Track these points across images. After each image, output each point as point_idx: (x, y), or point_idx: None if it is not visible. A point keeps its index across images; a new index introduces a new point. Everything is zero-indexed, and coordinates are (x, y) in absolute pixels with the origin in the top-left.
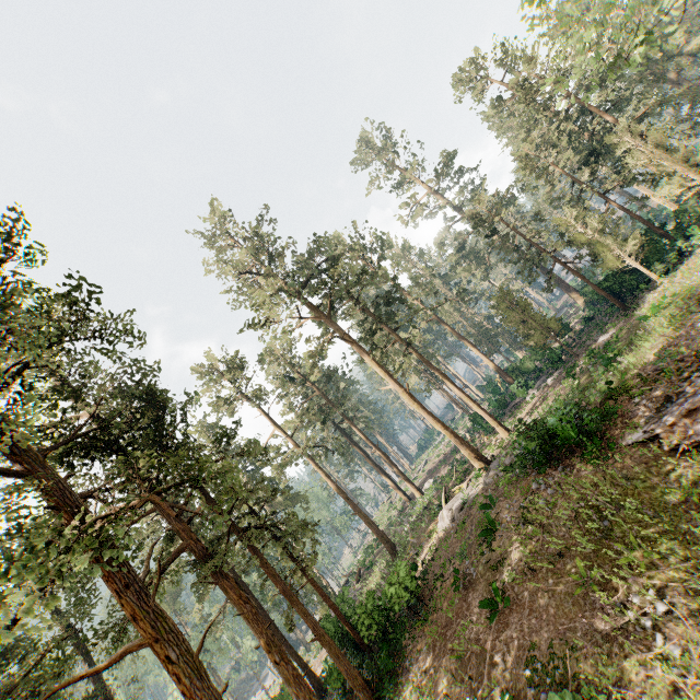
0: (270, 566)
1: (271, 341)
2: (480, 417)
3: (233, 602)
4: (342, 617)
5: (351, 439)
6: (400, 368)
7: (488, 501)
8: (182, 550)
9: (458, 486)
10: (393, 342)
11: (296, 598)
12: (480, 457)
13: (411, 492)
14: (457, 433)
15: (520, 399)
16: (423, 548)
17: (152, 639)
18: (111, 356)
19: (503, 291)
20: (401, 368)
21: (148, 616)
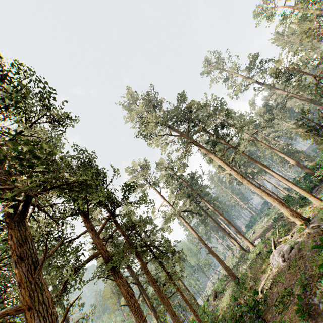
0: (150, 274)
1: (161, 159)
2: (291, 198)
3: (123, 295)
4: (201, 322)
5: (206, 212)
6: (233, 160)
7: (317, 243)
8: (96, 255)
9: (283, 237)
10: (227, 148)
11: (166, 301)
12: (300, 216)
13: (246, 248)
14: (273, 214)
15: (322, 184)
16: (260, 280)
17: (25, 307)
18: (72, 147)
19: (302, 109)
20: (234, 160)
21: (28, 287)
